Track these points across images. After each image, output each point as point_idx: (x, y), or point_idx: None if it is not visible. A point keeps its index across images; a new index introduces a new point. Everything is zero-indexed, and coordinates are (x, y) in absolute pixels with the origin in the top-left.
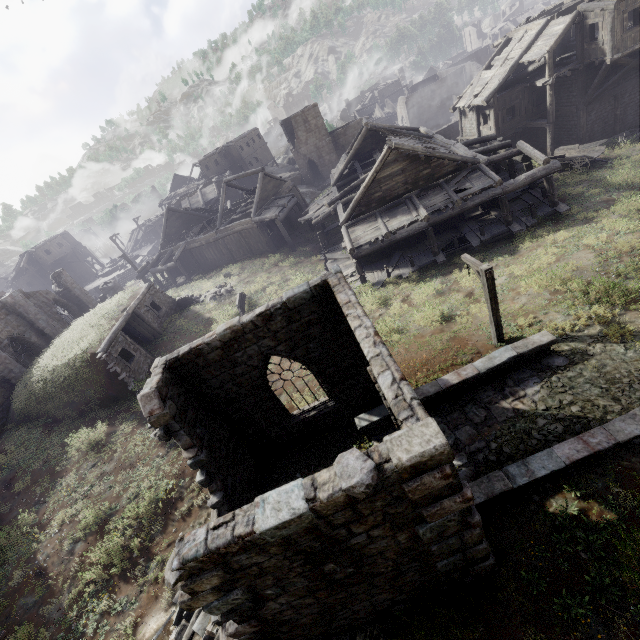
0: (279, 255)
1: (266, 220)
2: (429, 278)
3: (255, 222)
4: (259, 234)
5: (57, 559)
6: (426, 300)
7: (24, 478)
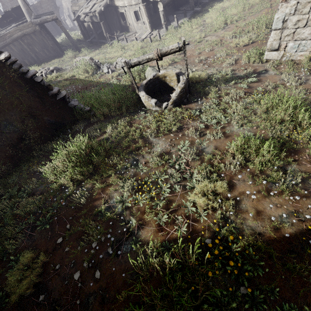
0: (72, 51)
1: (48, 19)
2: (202, 15)
3: (36, 24)
4: (43, 38)
5: (310, 199)
6: (219, 14)
7: (10, 272)
